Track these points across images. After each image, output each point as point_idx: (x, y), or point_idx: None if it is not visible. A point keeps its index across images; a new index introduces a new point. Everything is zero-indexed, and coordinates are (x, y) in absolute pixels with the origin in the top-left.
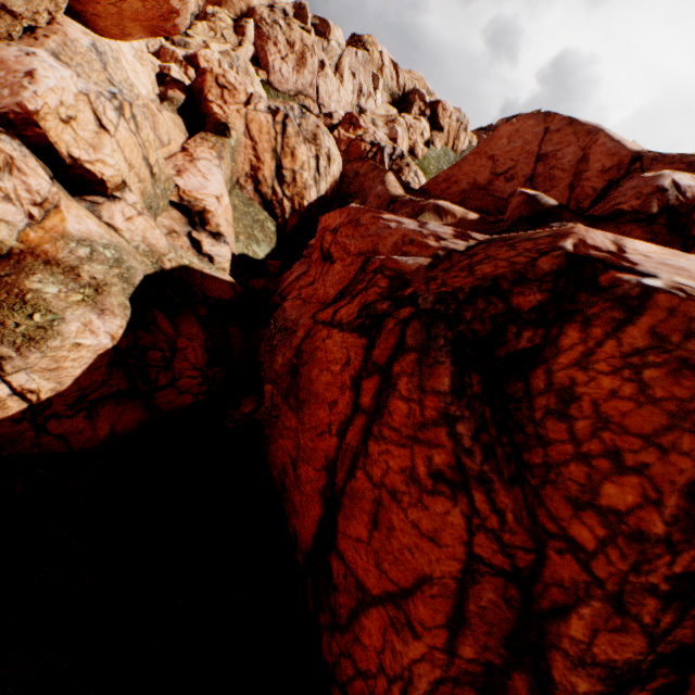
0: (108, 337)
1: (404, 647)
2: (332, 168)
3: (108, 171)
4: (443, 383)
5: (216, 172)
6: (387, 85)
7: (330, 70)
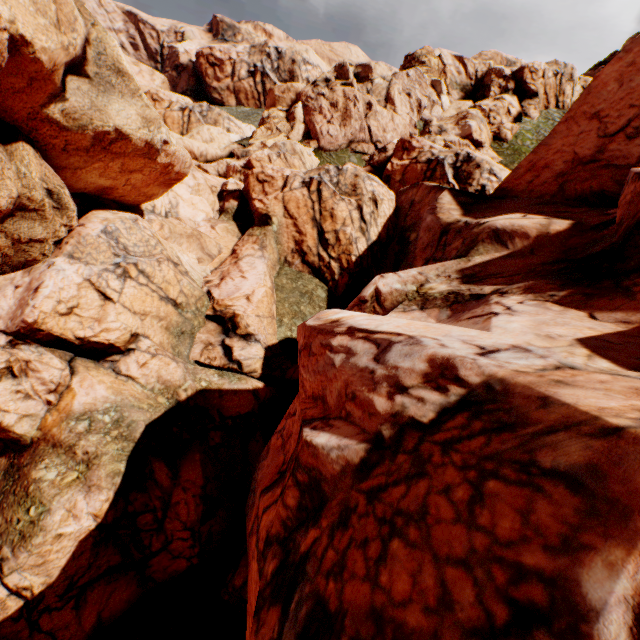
0: (90, 517)
1: None
2: (381, 209)
3: (112, 335)
4: None
5: (259, 263)
6: (454, 82)
7: (380, 105)
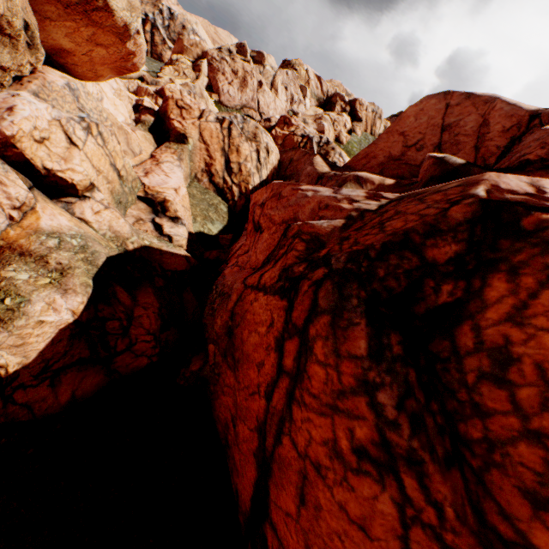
0: (69, 312)
1: None
2: (271, 158)
3: (76, 176)
4: (359, 347)
5: (177, 170)
6: (313, 93)
7: (267, 87)
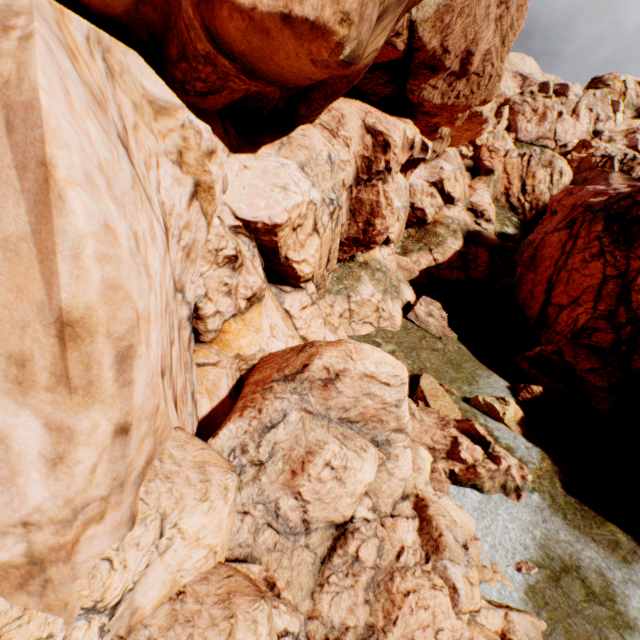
0: (457, 246)
1: (575, 312)
2: (563, 179)
3: (456, 195)
4: (598, 229)
5: (485, 194)
6: (630, 103)
7: (567, 114)
